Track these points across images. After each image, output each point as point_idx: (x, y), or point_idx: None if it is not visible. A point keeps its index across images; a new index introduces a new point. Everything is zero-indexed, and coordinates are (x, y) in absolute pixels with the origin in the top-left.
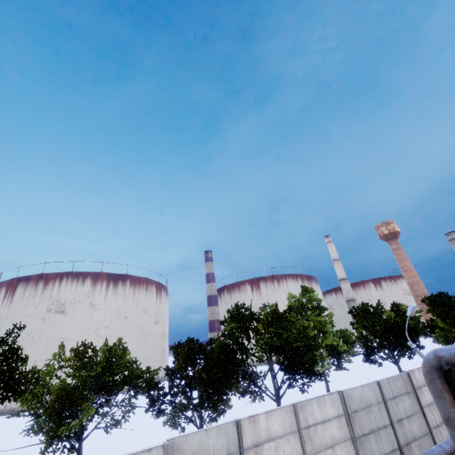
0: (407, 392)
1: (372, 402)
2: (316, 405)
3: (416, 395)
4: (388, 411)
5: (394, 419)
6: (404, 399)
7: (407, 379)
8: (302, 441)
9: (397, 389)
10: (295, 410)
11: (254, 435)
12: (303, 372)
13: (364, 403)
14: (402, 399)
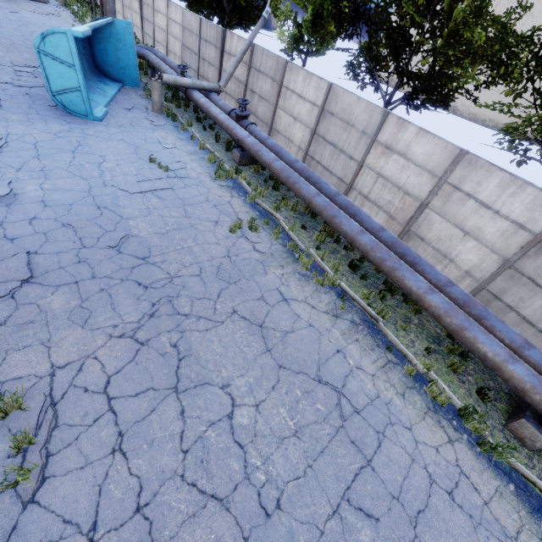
0: (216, 46)
1: (194, 31)
2: (174, 9)
3: (220, 55)
4: (199, 46)
5: (201, 55)
6: (212, 49)
7: (220, 35)
8: (167, 23)
9: (210, 36)
10: (167, 4)
11: (157, 6)
12: (213, 1)
13: (190, 27)
14: (210, 47)
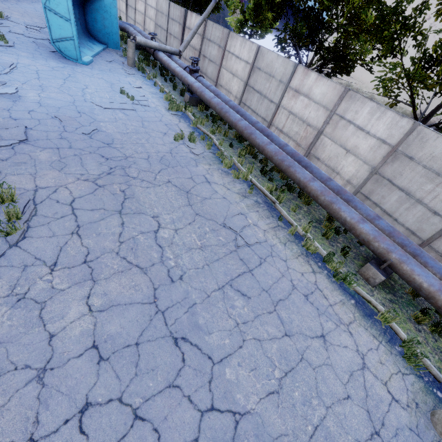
0: (180, 23)
1: (164, 12)
2: None
3: (182, 29)
4: (167, 24)
5: (169, 31)
6: (177, 25)
7: (183, 14)
8: (145, 8)
9: (176, 16)
10: None
11: None
12: None
13: (161, 10)
14: (175, 24)
